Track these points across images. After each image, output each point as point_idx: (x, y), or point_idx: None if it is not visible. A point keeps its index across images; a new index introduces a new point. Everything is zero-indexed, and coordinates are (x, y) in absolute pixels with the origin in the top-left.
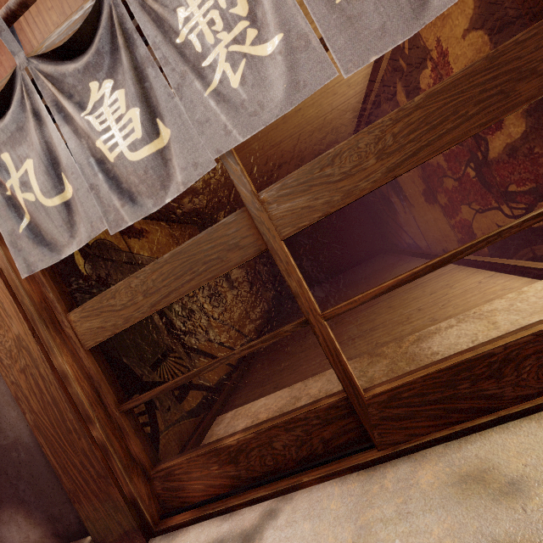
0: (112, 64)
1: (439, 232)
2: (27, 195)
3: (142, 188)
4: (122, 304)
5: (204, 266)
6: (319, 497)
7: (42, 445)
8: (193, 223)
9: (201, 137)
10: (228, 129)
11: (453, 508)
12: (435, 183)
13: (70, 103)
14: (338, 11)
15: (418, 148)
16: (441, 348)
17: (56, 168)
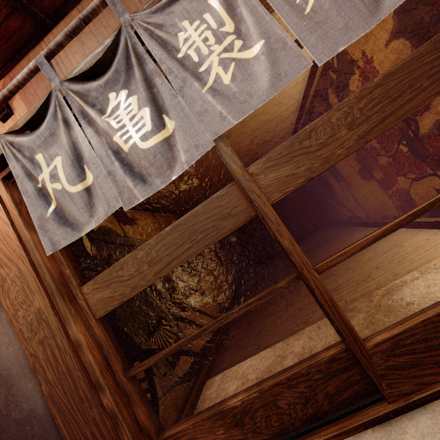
0: (127, 79)
1: (377, 202)
2: (55, 185)
3: (151, 170)
4: (129, 274)
5: (201, 235)
6: None
7: (55, 416)
8: (171, 212)
9: (200, 124)
10: (223, 115)
11: None
12: (370, 162)
13: (93, 110)
14: (307, 19)
15: (383, 117)
16: (414, 298)
17: (80, 161)
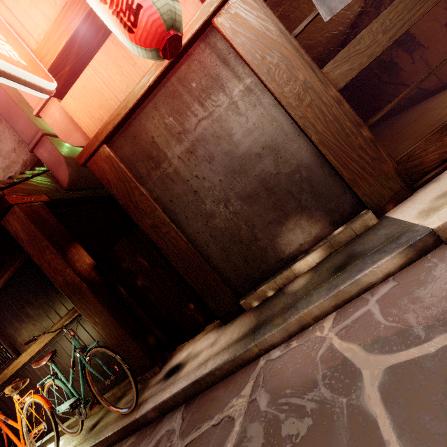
0: None
1: None
2: None
3: None
4: (366, 46)
5: None
6: None
7: (326, 154)
8: None
9: None
10: None
11: None
12: None
13: None
14: None
15: None
16: None
17: None
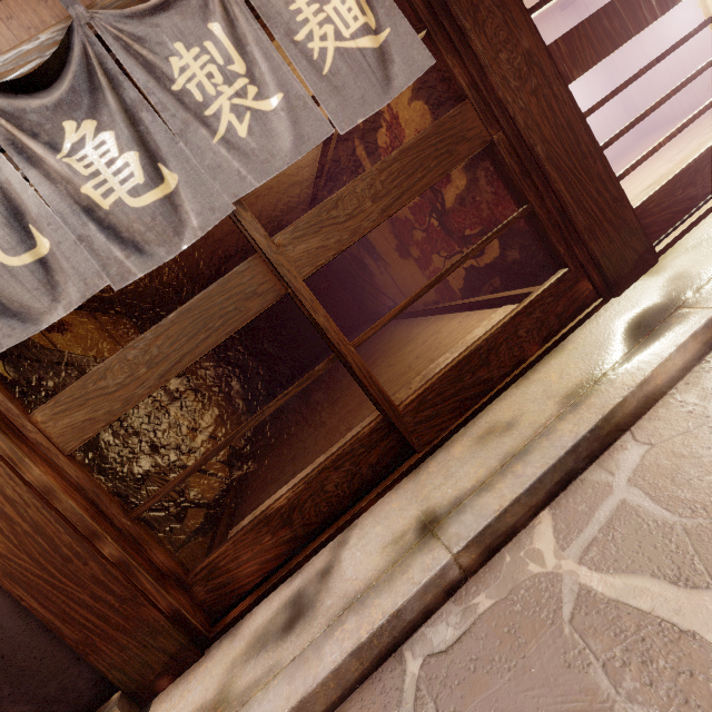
0: (93, 104)
1: (417, 286)
2: None
3: (150, 236)
4: (118, 383)
5: (220, 321)
6: (381, 509)
7: (21, 597)
8: (124, 312)
9: (214, 183)
10: (242, 175)
11: (479, 454)
12: (406, 237)
13: (38, 144)
14: (326, 81)
15: (402, 193)
16: None
17: (20, 219)
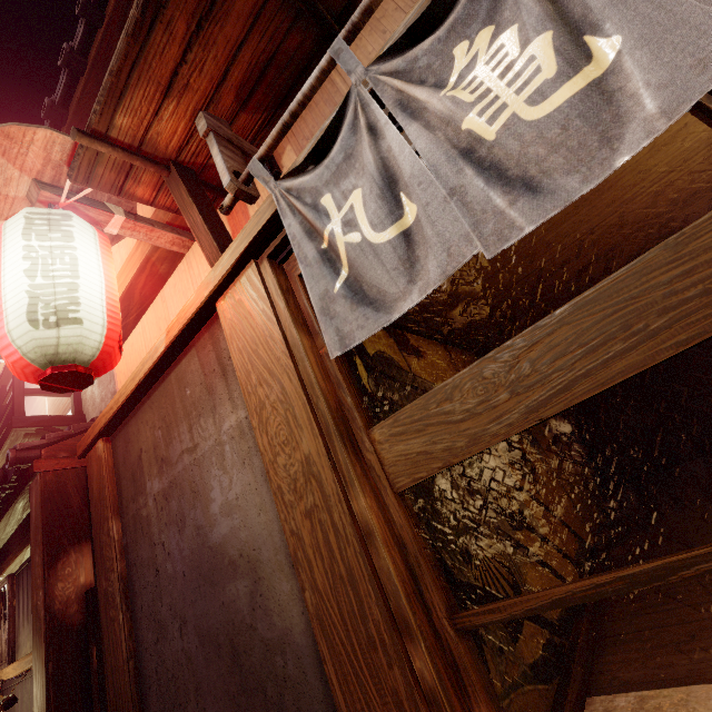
0: (492, 5)
1: None
2: (350, 237)
3: (553, 161)
4: (465, 409)
5: (662, 318)
6: None
7: (324, 657)
8: (469, 349)
9: (711, 8)
10: None
11: None
12: None
13: (423, 88)
14: None
15: None
16: None
17: (393, 188)
